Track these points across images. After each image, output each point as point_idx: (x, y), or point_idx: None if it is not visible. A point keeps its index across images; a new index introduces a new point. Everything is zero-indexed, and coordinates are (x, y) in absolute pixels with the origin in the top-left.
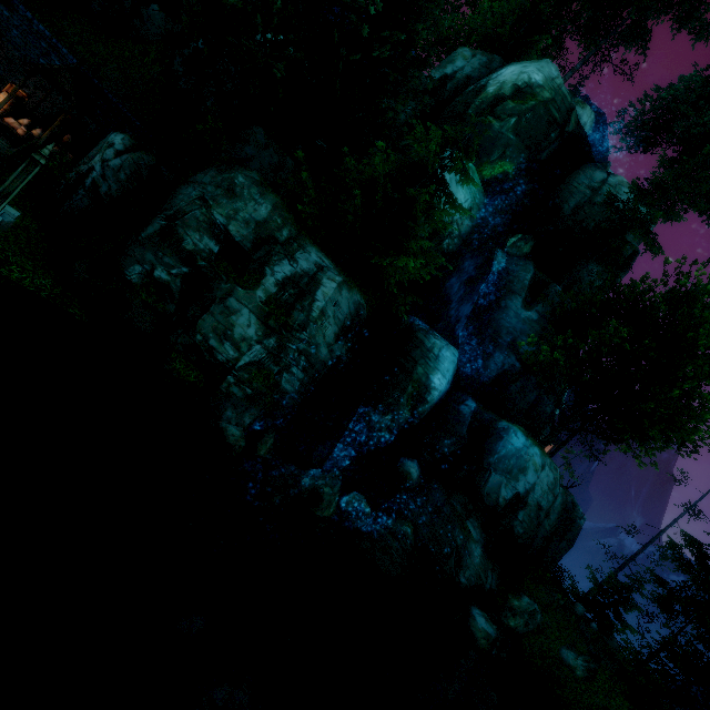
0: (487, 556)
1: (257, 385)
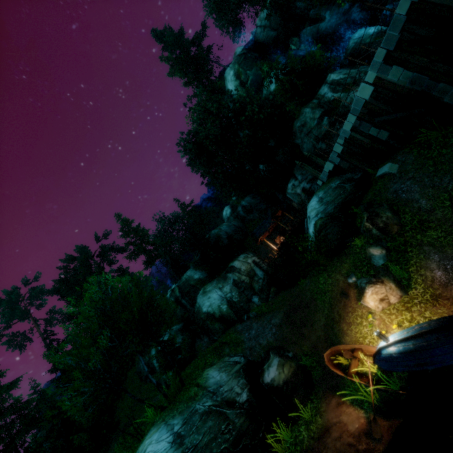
0: None
1: None
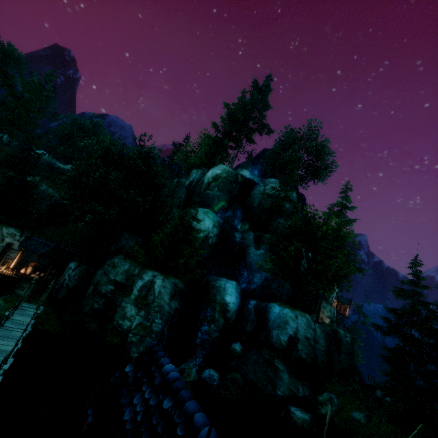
0: (293, 377)
1: (142, 333)
